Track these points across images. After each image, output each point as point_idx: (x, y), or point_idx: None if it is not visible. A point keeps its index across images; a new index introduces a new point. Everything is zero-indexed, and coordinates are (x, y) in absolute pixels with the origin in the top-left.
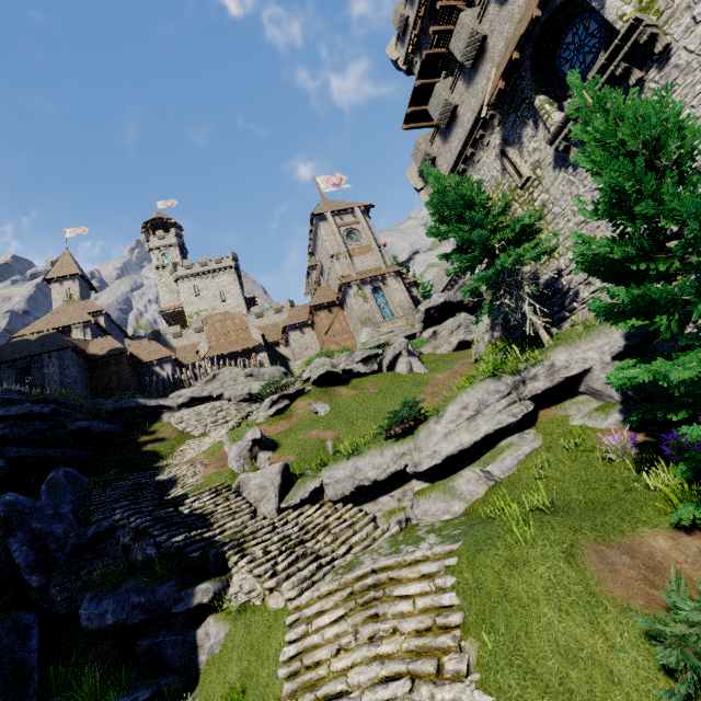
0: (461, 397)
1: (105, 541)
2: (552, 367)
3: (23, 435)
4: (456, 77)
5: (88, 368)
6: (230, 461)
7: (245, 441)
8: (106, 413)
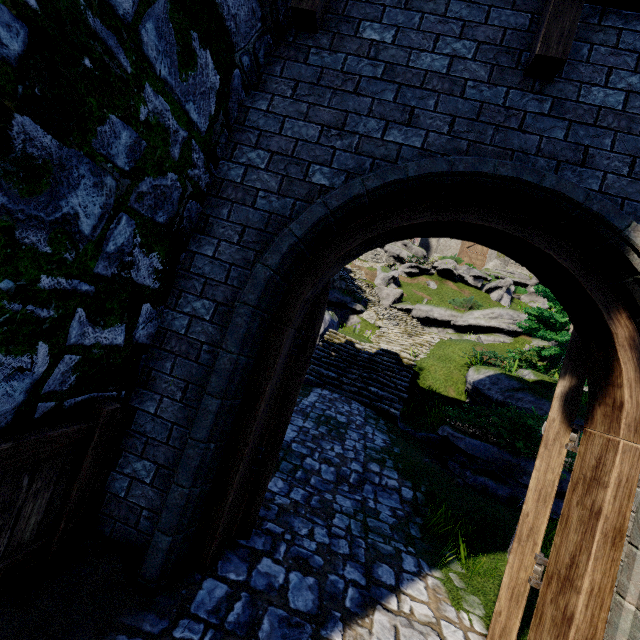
0: (495, 309)
1: None
2: None
3: None
4: None
5: None
6: (378, 278)
7: (390, 274)
8: None
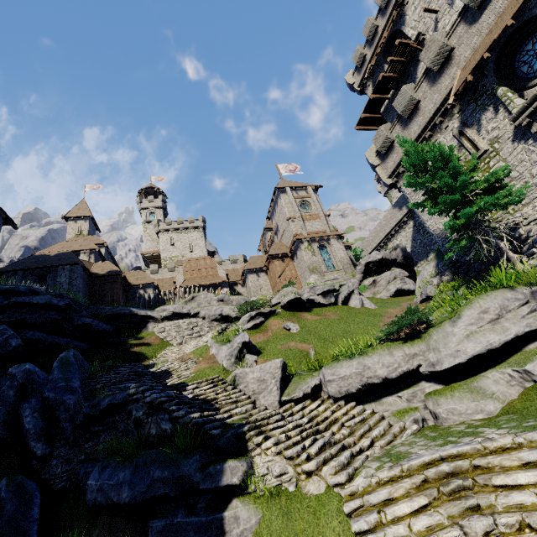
0: (478, 302)
1: (115, 415)
2: None
3: (39, 321)
4: (420, 80)
5: (89, 283)
6: (221, 359)
7: (236, 343)
8: (105, 316)
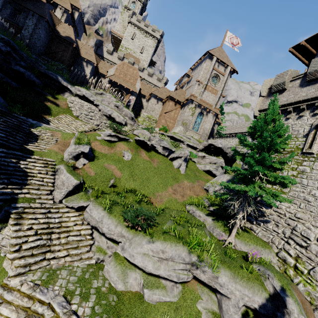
0: (167, 244)
1: None
2: (216, 278)
3: None
4: None
5: (51, 36)
6: (66, 151)
7: (78, 149)
8: (39, 71)
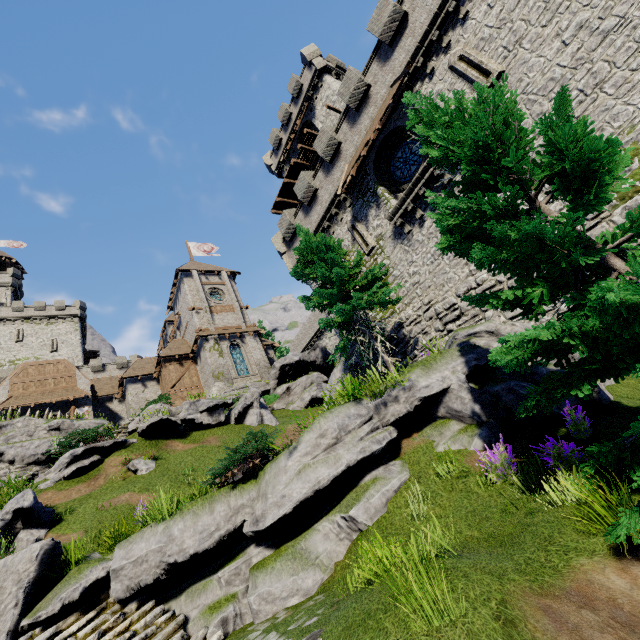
0: (319, 422)
1: None
2: (413, 387)
3: None
4: (317, 169)
5: None
6: None
7: (1, 513)
8: None
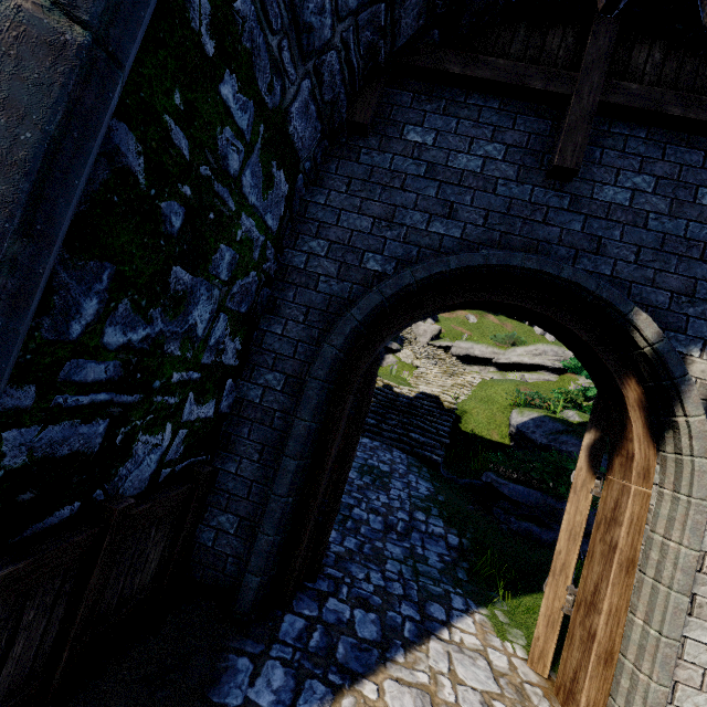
0: (539, 345)
1: None
2: None
3: None
4: None
5: None
6: None
7: None
8: None
